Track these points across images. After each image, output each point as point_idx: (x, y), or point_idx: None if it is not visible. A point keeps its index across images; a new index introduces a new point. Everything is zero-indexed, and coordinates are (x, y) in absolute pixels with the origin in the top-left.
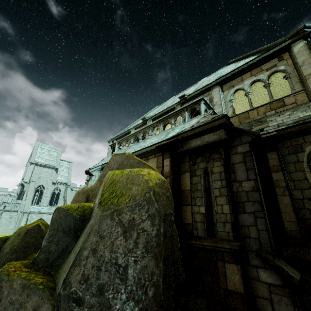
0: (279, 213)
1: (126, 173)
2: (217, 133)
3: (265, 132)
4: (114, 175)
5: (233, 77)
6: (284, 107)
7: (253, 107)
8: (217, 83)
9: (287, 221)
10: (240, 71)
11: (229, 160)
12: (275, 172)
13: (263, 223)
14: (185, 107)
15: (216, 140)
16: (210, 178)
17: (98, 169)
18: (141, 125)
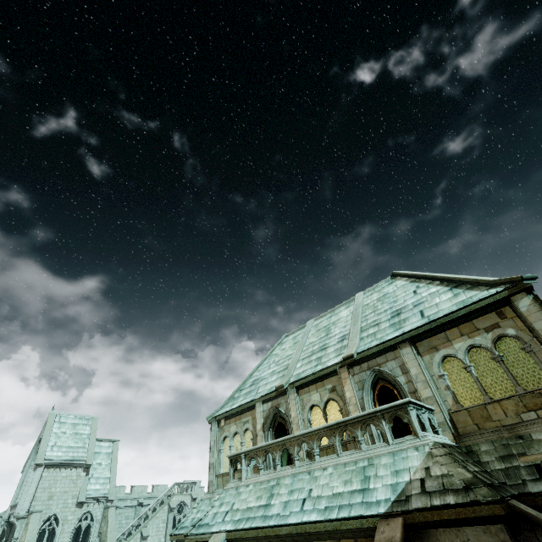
0: None
1: None
2: (492, 530)
3: None
4: None
5: (431, 333)
6: None
7: (490, 398)
8: (406, 339)
9: None
10: (441, 325)
11: None
12: None
13: None
14: (379, 411)
15: None
16: None
17: None
18: (275, 395)
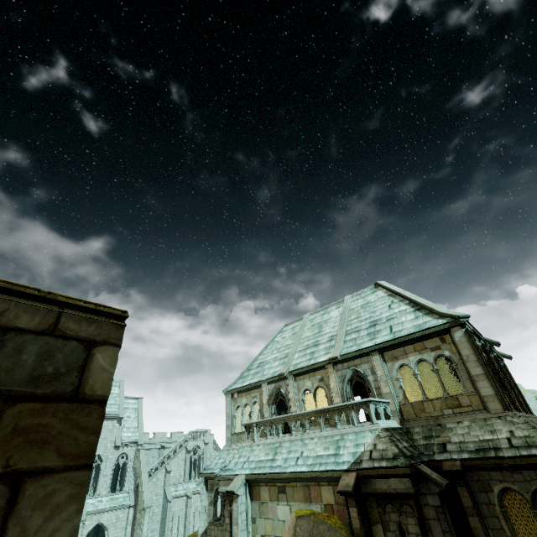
0: None
1: None
2: (403, 481)
3: (448, 456)
4: None
5: (394, 347)
6: (461, 408)
7: (426, 397)
8: (377, 349)
9: None
10: (401, 342)
11: (421, 511)
12: (471, 516)
13: None
14: (350, 404)
15: (404, 492)
16: None
17: (242, 482)
18: (277, 379)
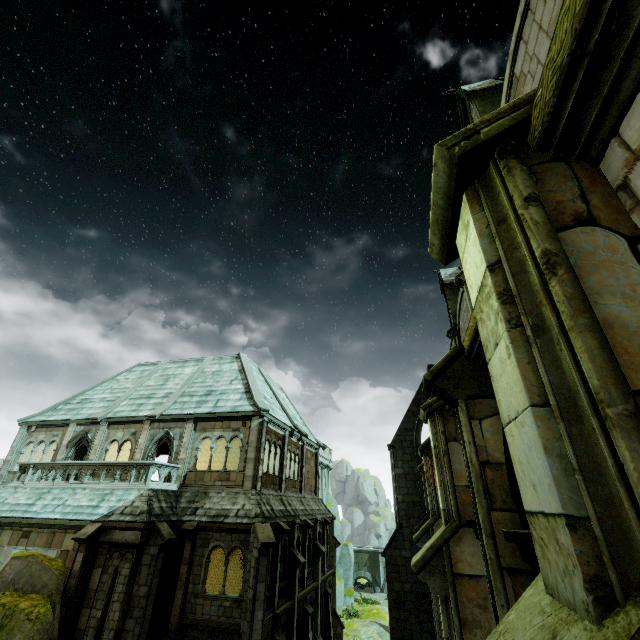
0: (172, 607)
1: (17, 614)
2: (136, 533)
3: (193, 518)
4: (5, 616)
5: (208, 420)
6: (228, 482)
7: (210, 469)
8: (194, 418)
9: (174, 615)
10: (215, 417)
11: (141, 559)
12: (184, 565)
13: (139, 628)
14: (136, 463)
15: (132, 542)
16: (117, 579)
17: None
18: (90, 422)
